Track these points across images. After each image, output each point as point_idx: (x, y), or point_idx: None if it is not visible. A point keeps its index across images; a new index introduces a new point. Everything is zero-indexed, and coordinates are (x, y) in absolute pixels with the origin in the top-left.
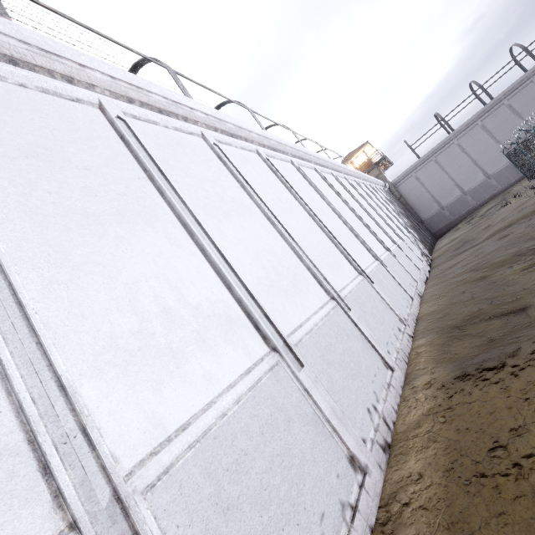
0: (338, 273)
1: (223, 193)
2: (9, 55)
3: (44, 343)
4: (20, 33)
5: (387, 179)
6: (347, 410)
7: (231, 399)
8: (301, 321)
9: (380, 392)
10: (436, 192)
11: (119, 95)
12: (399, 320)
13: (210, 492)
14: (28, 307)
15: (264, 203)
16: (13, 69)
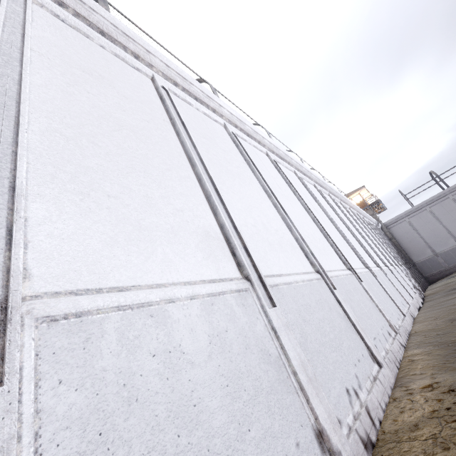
0: (326, 258)
1: (230, 160)
2: (101, 29)
3: (19, 151)
4: (113, 20)
5: (380, 219)
6: (320, 375)
7: (184, 292)
8: (281, 272)
9: (364, 380)
10: (430, 239)
11: (168, 78)
12: (388, 325)
13: (121, 367)
14: (22, 126)
15: (264, 180)
16: (100, 37)
